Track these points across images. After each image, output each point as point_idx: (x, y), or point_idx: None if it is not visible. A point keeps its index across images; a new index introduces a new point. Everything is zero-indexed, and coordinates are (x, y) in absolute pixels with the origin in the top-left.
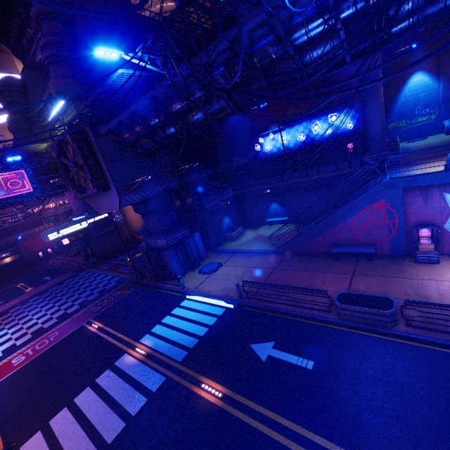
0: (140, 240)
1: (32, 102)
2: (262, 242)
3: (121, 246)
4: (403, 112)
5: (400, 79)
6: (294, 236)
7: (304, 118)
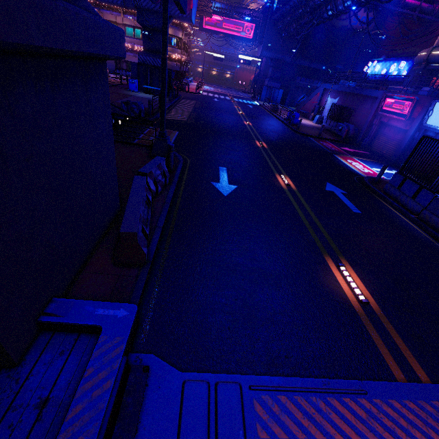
0: None
1: None
2: None
3: None
4: None
5: None
6: None
7: (393, 58)
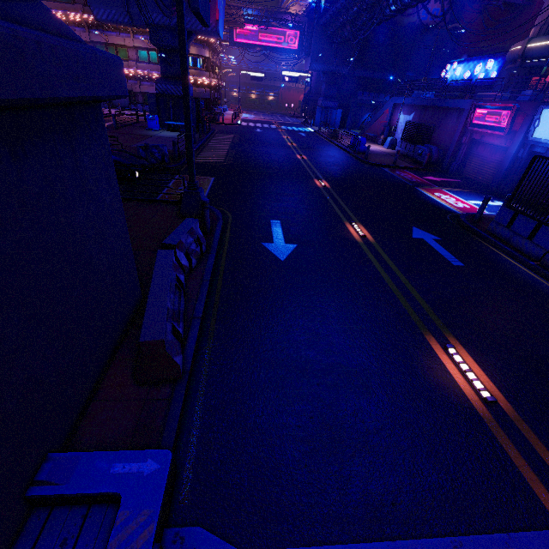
0: None
1: None
2: None
3: None
4: None
5: None
6: None
7: (478, 56)
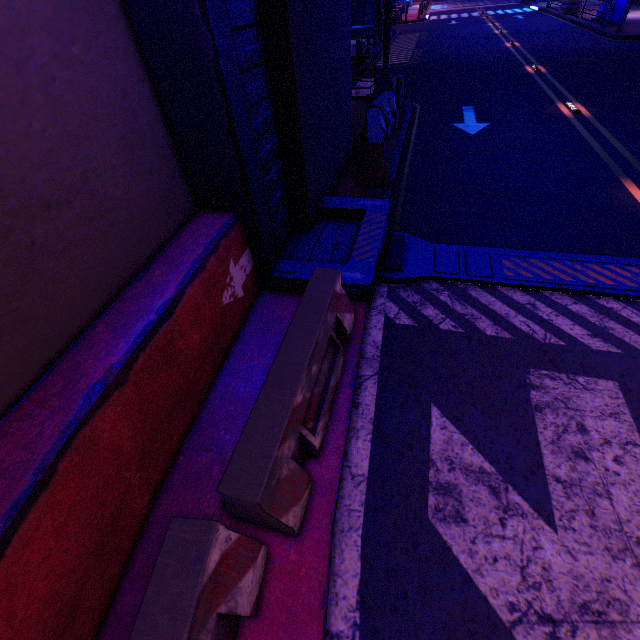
0: None
1: None
2: None
3: None
4: None
5: None
6: None
7: None
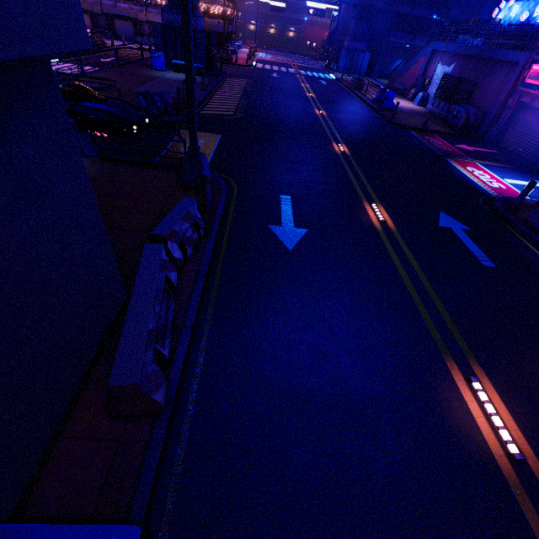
0: None
1: None
2: None
3: None
4: None
5: None
6: None
7: None
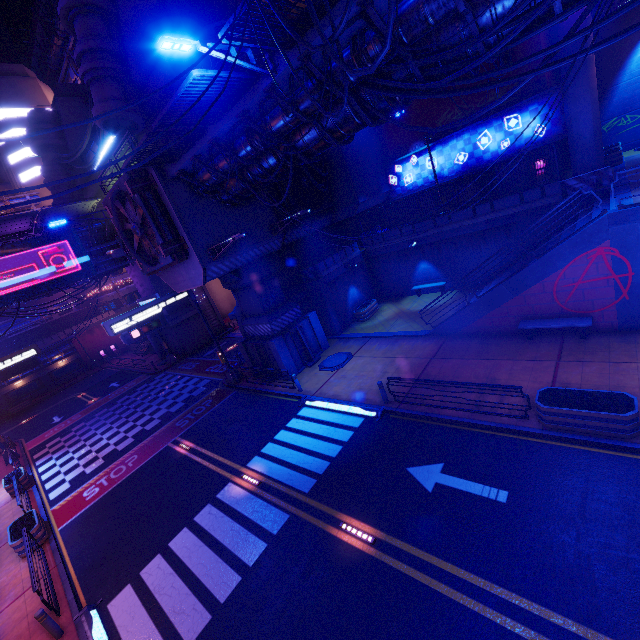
0: (231, 328)
1: (71, 143)
2: (409, 320)
3: (206, 337)
4: (627, 102)
5: (623, 46)
6: (457, 309)
7: (465, 127)
